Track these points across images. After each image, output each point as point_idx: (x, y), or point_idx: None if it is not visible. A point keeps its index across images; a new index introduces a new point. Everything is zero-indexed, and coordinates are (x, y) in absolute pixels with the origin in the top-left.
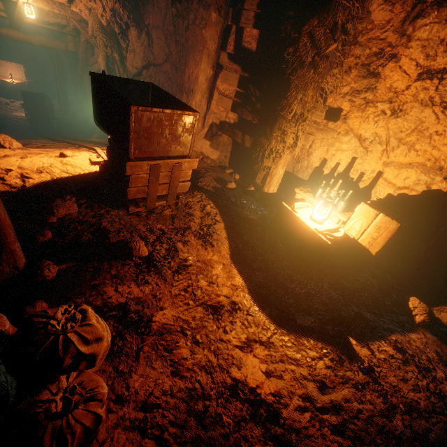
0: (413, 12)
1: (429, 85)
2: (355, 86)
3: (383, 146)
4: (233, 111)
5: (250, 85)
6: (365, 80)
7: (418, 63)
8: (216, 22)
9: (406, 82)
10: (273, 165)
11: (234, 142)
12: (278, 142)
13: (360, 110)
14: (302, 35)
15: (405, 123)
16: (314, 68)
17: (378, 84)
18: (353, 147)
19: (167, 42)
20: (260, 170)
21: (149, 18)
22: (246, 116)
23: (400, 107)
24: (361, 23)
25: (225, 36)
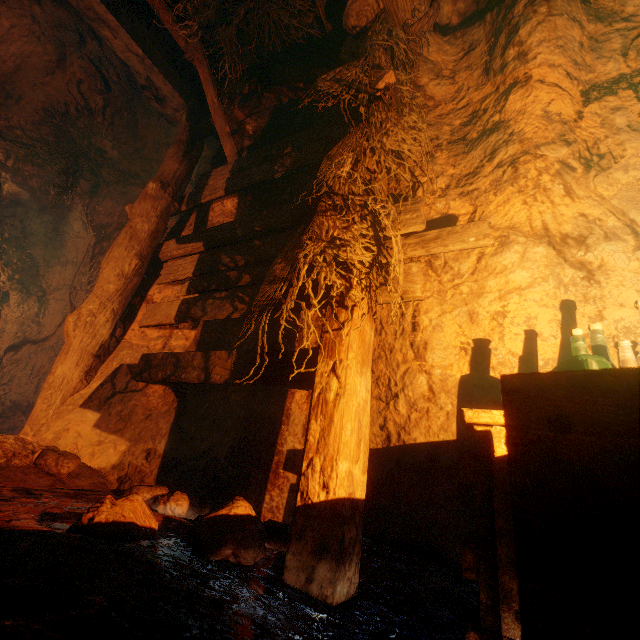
0: (495, 50)
1: (617, 103)
2: (457, 171)
3: (625, 239)
4: (181, 317)
5: (223, 256)
6: (474, 151)
7: (569, 75)
8: (156, 196)
9: (570, 104)
10: (321, 361)
11: (182, 404)
12: (321, 269)
13: (503, 186)
14: (318, 81)
15: (634, 173)
16: (365, 107)
17: (514, 126)
18: (546, 270)
19: (72, 296)
20: (275, 472)
21: (52, 279)
22: (214, 312)
23: (592, 151)
24: (415, 97)
25: (177, 232)
